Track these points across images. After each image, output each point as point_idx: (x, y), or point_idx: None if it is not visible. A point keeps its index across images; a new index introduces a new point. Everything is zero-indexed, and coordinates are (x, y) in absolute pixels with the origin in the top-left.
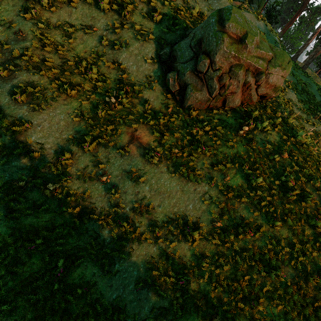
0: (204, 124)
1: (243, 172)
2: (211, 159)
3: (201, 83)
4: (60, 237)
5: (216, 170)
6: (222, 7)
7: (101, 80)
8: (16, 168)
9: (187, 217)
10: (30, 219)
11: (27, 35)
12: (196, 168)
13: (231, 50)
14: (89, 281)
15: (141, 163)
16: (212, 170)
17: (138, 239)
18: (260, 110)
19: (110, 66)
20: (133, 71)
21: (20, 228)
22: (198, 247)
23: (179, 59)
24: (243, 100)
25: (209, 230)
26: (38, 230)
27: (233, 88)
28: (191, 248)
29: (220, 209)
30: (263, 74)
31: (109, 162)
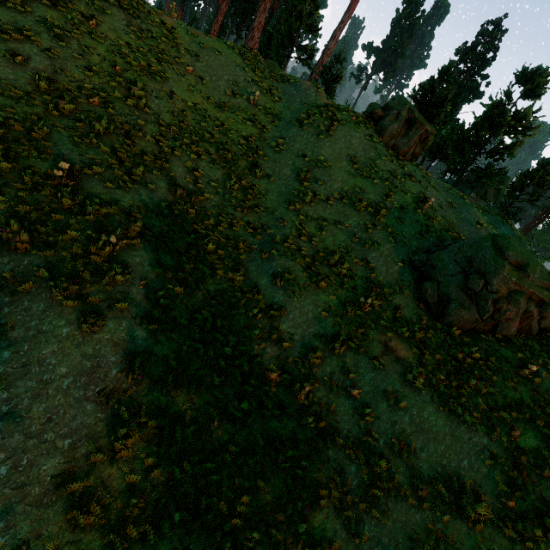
0: (471, 349)
1: (535, 429)
2: (486, 399)
3: (469, 301)
4: (301, 458)
5: (496, 417)
6: (473, 217)
7: (348, 275)
8: (269, 356)
9: (462, 479)
10: (275, 422)
11: (287, 223)
12: (468, 407)
13: (512, 277)
14: (330, 539)
15: (398, 382)
16: (491, 415)
17: (396, 493)
18: (542, 346)
19: (358, 262)
20: (382, 272)
21: (266, 430)
22: (482, 535)
23: (440, 271)
24: (518, 329)
25: (496, 510)
26: (281, 440)
27: (510, 314)
28: (471, 533)
29: (510, 480)
30: (549, 306)
31: (359, 372)
